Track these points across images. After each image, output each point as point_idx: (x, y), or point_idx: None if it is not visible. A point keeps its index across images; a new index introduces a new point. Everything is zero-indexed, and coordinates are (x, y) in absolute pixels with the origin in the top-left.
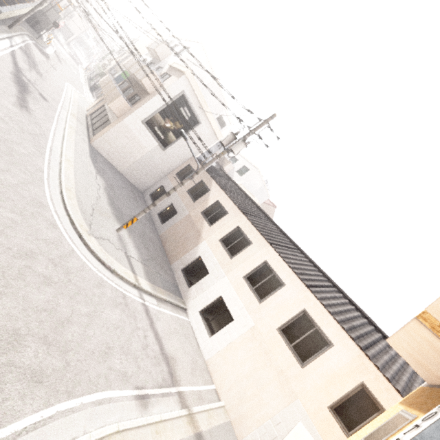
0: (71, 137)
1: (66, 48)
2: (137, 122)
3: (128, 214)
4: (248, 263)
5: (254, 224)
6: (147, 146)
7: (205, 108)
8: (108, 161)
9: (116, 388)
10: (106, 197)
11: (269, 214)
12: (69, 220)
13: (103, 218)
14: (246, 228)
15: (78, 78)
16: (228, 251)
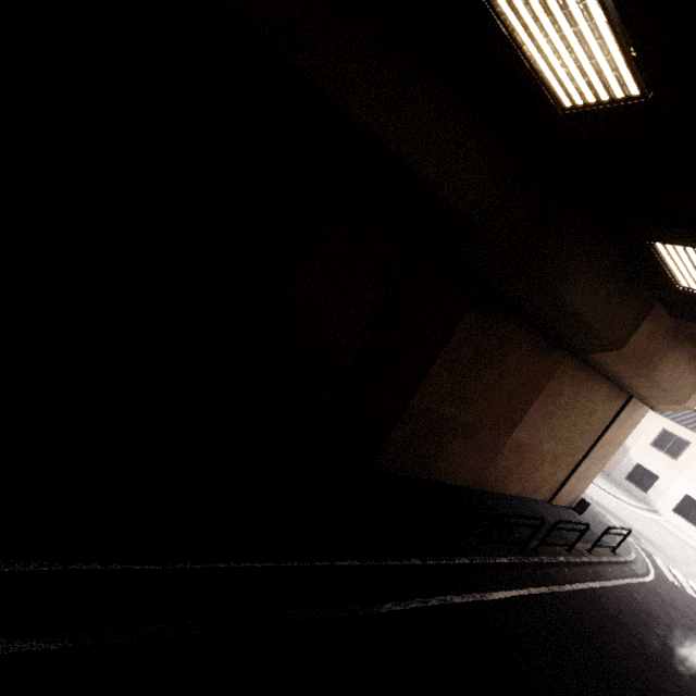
0: None
1: None
2: None
3: None
4: None
5: (679, 423)
6: None
7: None
8: None
9: None
10: None
11: None
12: None
13: None
14: (674, 429)
15: None
16: (667, 454)
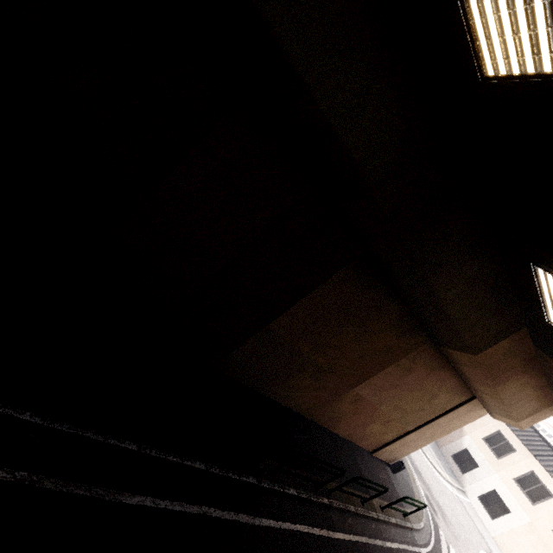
0: None
1: None
2: None
3: None
4: (515, 468)
5: (513, 431)
6: None
7: None
8: None
9: (481, 550)
10: None
11: None
12: None
13: None
14: (507, 435)
15: None
16: (493, 452)
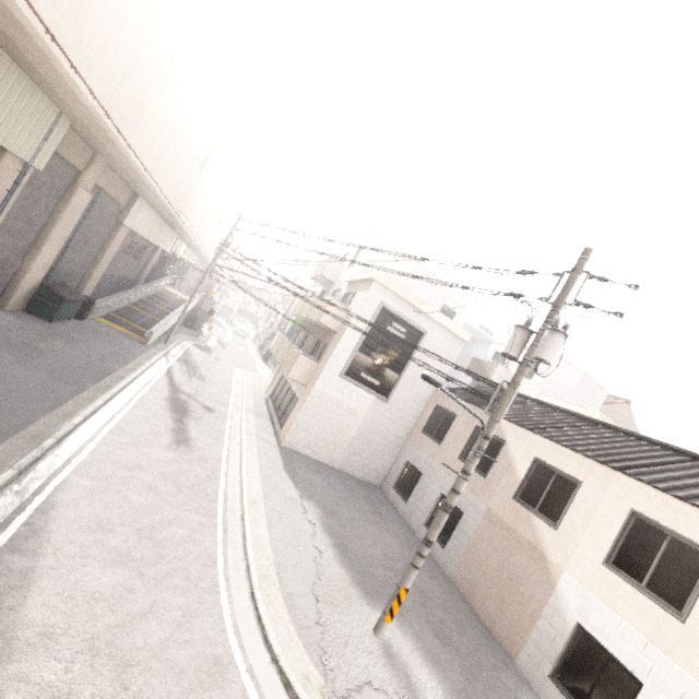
0: (251, 450)
1: (229, 328)
2: (332, 379)
3: (378, 558)
4: None
5: (672, 492)
6: (359, 407)
7: (422, 308)
8: (311, 458)
9: None
10: (330, 544)
11: (621, 420)
12: (279, 674)
13: (339, 611)
14: (660, 511)
15: (247, 355)
16: (655, 595)
